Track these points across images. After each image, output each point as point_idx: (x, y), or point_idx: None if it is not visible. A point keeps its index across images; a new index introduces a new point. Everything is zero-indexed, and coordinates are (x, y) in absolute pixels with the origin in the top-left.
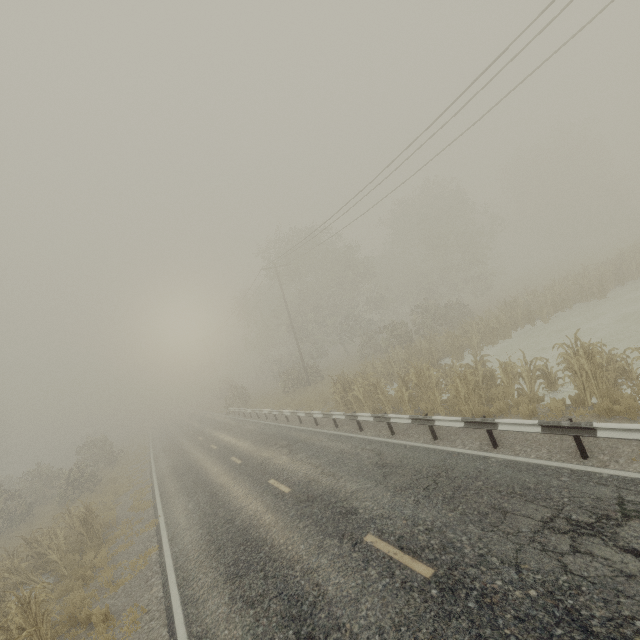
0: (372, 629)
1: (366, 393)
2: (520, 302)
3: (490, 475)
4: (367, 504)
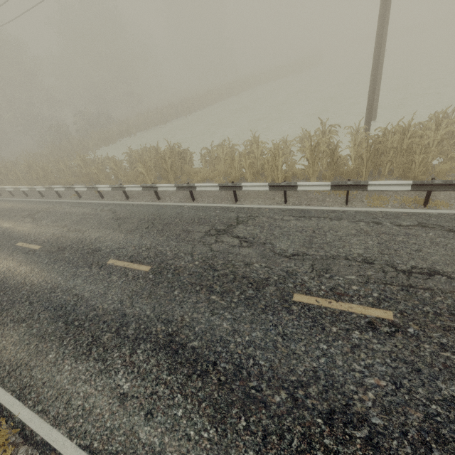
0: None
1: (5, 175)
2: (130, 121)
3: (26, 206)
4: None
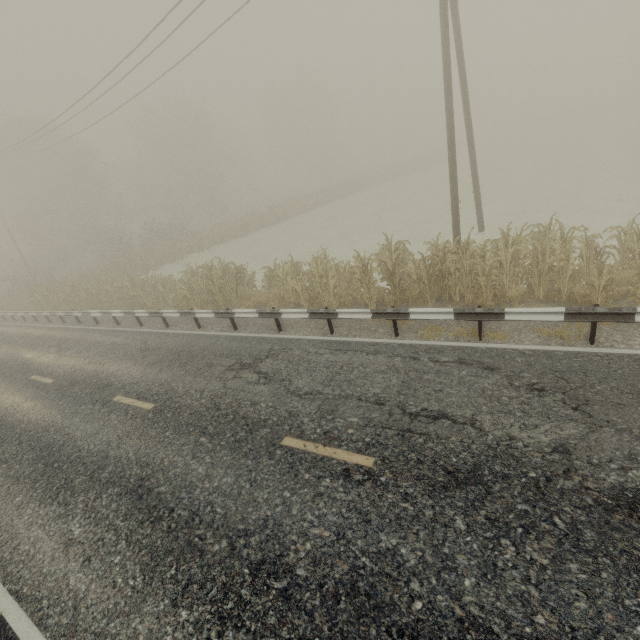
0: None
1: (46, 298)
2: (204, 233)
3: (58, 334)
4: None
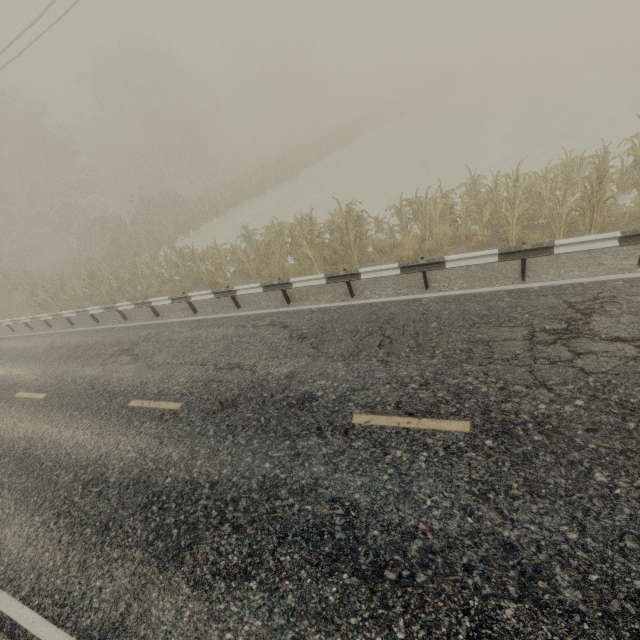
0: (2, 431)
1: (53, 295)
2: (212, 196)
3: (108, 338)
4: (26, 377)
